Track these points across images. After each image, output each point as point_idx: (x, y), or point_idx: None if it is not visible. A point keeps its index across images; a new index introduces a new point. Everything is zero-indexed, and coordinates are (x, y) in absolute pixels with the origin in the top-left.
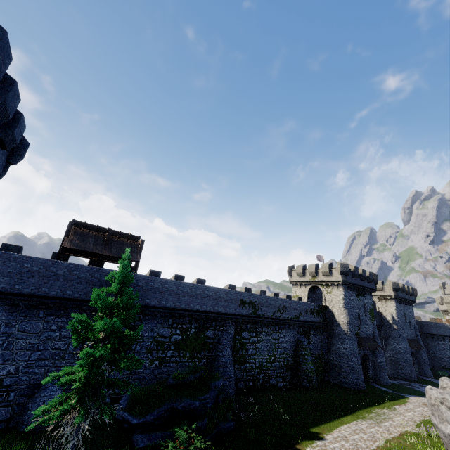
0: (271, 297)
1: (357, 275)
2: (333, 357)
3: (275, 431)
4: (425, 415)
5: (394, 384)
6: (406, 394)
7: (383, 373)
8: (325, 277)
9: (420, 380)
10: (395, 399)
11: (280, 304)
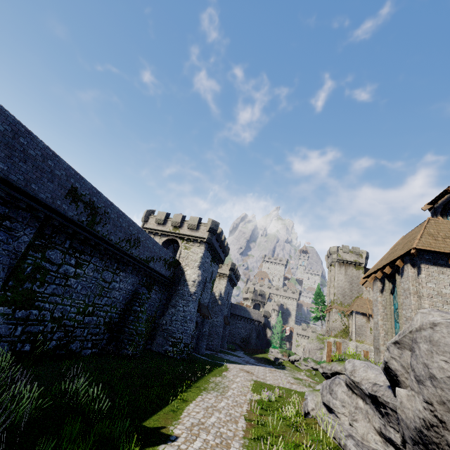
0: (126, 215)
1: (220, 240)
2: (167, 321)
3: (68, 445)
4: (249, 380)
5: (208, 354)
6: (221, 362)
7: (203, 342)
8: (190, 231)
9: (221, 351)
10: (218, 366)
11: (135, 234)
